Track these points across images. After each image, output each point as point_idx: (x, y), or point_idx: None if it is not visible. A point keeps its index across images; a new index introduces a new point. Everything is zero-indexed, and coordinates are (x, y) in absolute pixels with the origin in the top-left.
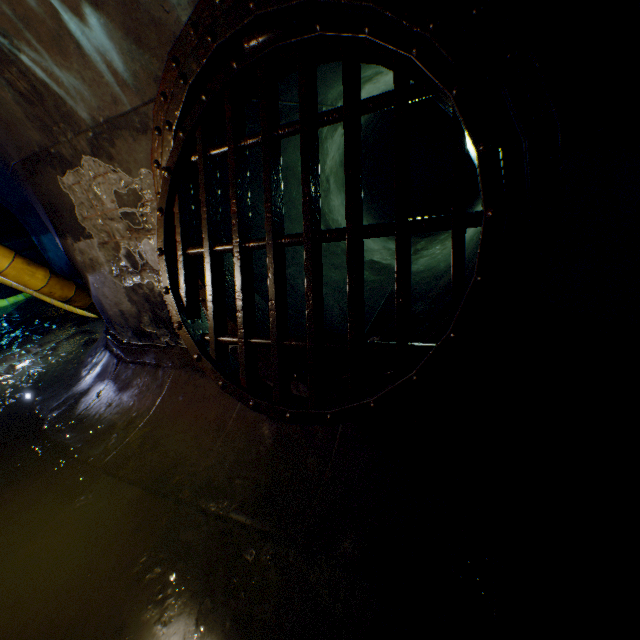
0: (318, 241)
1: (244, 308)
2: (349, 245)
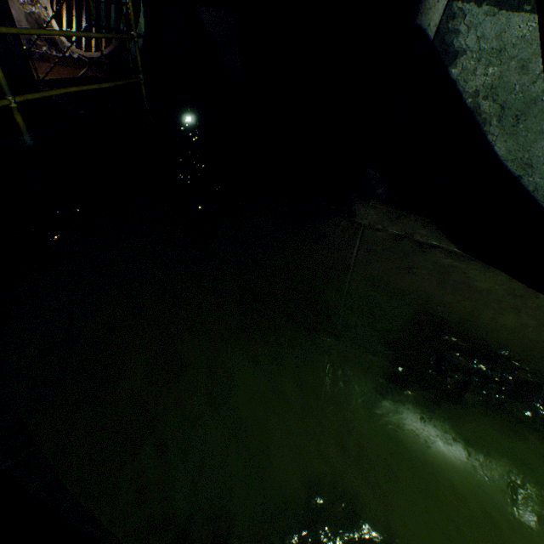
0: (99, 2)
1: (76, 19)
2: (105, 4)
